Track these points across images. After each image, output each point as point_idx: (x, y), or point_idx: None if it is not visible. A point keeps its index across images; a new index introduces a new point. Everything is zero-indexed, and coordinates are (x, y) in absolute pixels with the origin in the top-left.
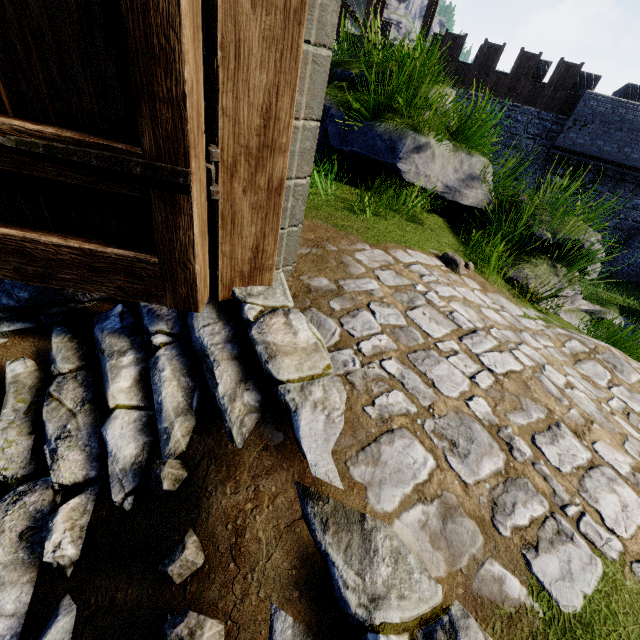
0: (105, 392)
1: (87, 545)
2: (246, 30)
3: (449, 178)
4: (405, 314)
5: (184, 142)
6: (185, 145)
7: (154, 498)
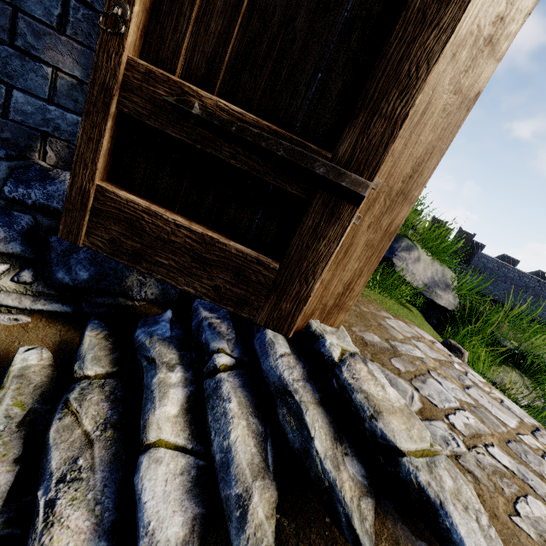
0: (143, 416)
1: None
2: (437, 98)
3: (428, 280)
4: (466, 392)
5: (380, 156)
6: (380, 159)
7: None
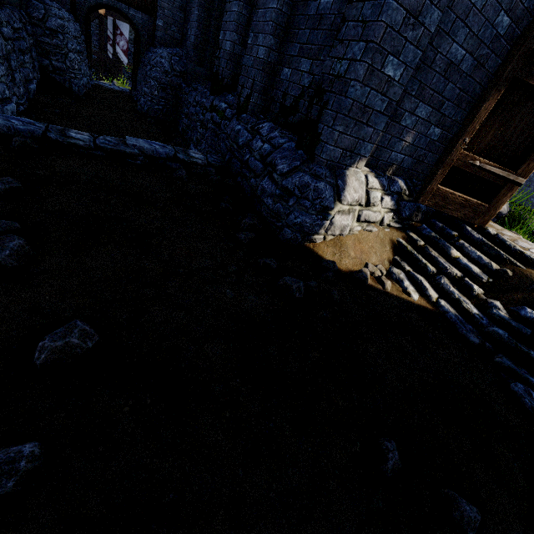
0: (448, 252)
1: (483, 290)
2: None
3: None
4: (531, 245)
5: (530, 172)
6: (529, 173)
7: (503, 278)
